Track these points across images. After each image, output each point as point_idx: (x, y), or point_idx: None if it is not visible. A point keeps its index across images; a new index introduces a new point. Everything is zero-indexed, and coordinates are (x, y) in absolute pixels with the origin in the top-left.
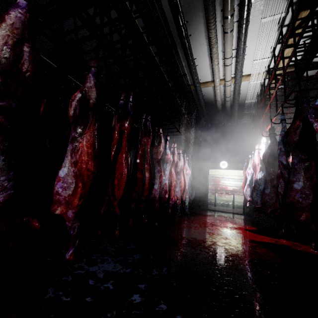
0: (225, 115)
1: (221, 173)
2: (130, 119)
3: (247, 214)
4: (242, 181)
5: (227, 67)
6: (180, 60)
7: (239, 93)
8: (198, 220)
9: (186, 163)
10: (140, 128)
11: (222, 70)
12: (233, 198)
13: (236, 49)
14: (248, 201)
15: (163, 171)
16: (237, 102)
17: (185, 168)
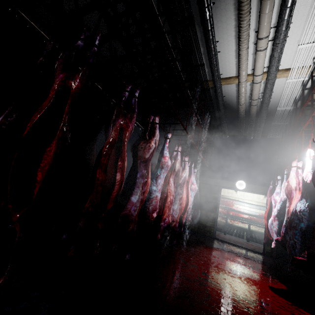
0: (248, 125)
1: (236, 195)
2: (84, 68)
3: (268, 255)
4: (261, 209)
5: (260, 54)
6: (198, 44)
7: (270, 95)
8: (199, 256)
9: (192, 175)
10: (117, 103)
11: (251, 61)
12: (248, 228)
13: (275, 27)
14: (276, 241)
15: (155, 179)
16: (266, 108)
17: (191, 182)
